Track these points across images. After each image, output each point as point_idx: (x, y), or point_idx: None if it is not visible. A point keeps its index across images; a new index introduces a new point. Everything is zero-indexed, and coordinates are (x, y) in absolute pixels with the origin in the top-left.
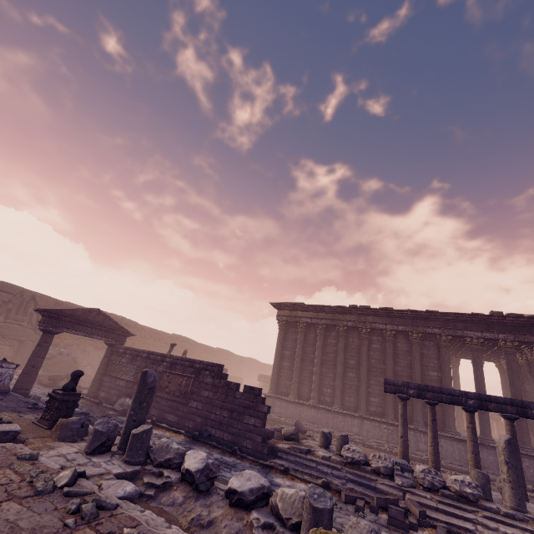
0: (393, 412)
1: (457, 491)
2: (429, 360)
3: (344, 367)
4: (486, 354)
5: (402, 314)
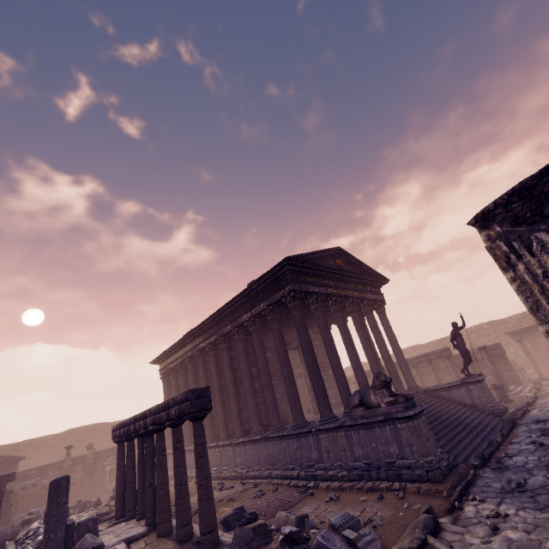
0: (224, 431)
1: None
2: (236, 361)
3: None
4: (330, 310)
5: (209, 325)
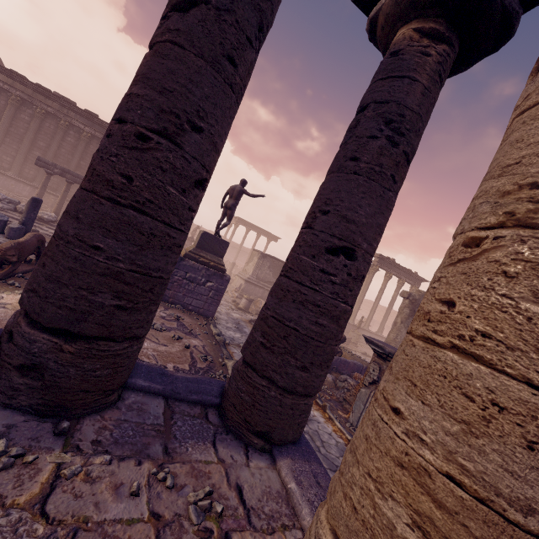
0: None
1: (39, 217)
2: None
3: (32, 145)
4: None
5: (103, 124)
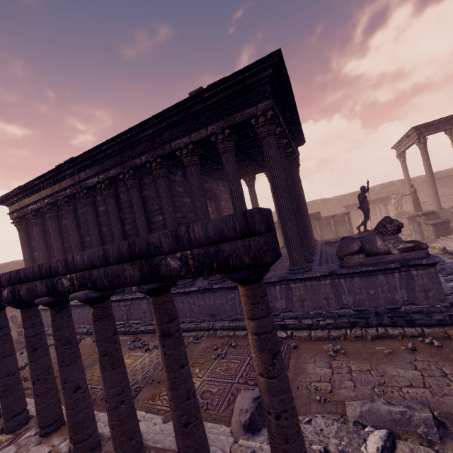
0: None
1: None
2: (152, 203)
3: (83, 248)
4: (257, 160)
5: (106, 153)
